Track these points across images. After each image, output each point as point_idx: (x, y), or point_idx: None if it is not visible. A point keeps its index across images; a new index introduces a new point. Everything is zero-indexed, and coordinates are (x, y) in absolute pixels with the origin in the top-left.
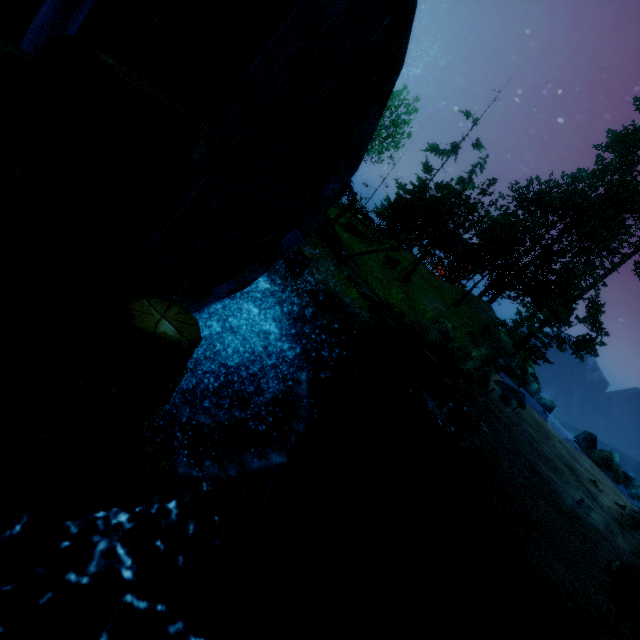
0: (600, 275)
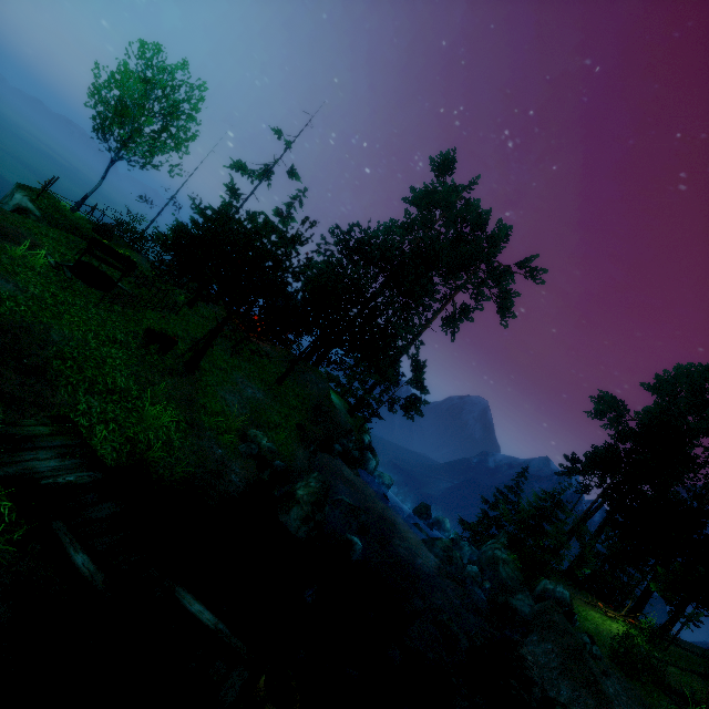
0: (418, 331)
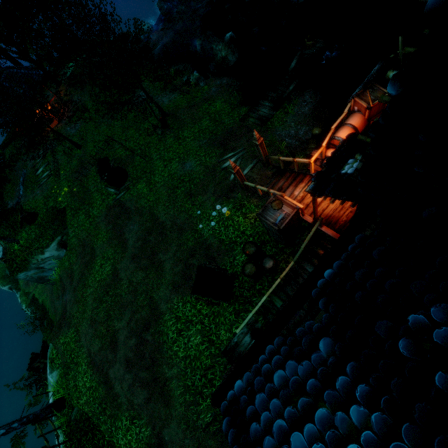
0: None
